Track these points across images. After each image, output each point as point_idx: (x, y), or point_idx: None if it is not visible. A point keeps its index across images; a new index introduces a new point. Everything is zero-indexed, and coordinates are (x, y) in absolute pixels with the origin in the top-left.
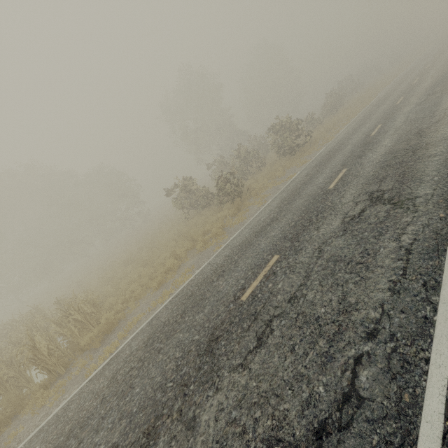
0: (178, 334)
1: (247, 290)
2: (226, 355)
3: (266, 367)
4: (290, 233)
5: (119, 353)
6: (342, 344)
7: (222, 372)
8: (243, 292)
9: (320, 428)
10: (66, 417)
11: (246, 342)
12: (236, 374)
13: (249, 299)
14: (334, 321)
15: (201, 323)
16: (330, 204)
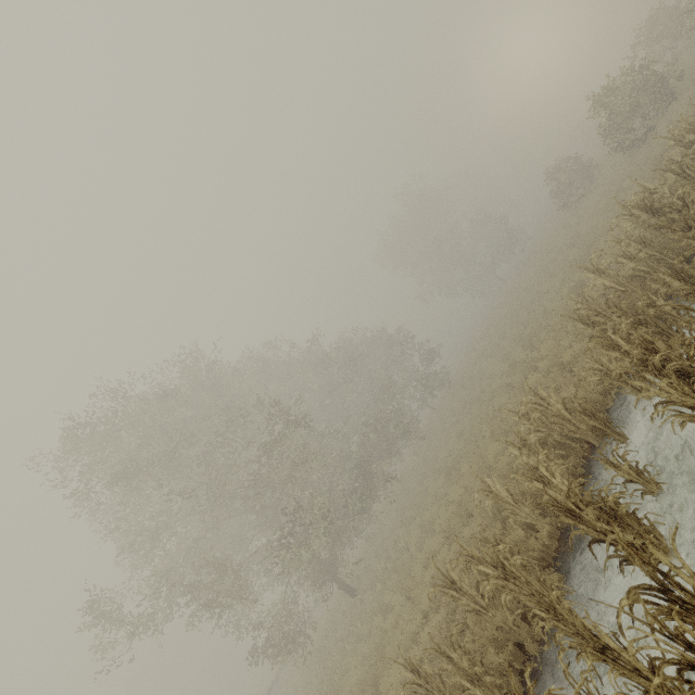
0: None
1: None
2: None
3: None
4: None
5: None
6: None
7: None
8: None
9: None
10: None
11: None
12: None
13: None
14: None
15: None
16: None
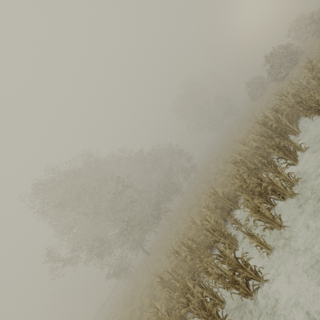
0: None
1: None
2: None
3: None
4: None
5: None
6: None
7: None
8: None
9: None
10: None
11: None
12: None
13: None
14: None
15: None
16: None
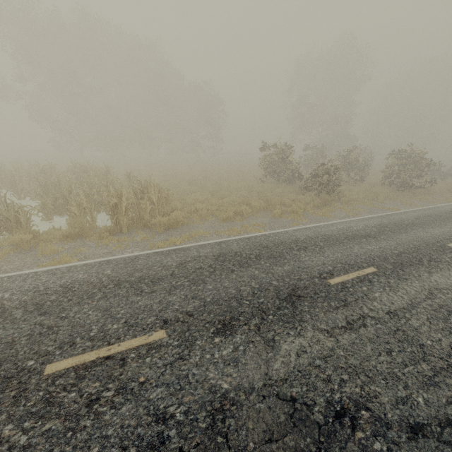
0: (253, 269)
1: (336, 278)
2: (310, 314)
3: (356, 349)
4: (392, 258)
5: (185, 249)
6: (450, 381)
7: (305, 325)
8: (330, 276)
9: (416, 426)
10: (135, 266)
11: (334, 317)
12: (322, 335)
13: (338, 286)
14: (443, 359)
15: (280, 274)
16: (448, 260)
